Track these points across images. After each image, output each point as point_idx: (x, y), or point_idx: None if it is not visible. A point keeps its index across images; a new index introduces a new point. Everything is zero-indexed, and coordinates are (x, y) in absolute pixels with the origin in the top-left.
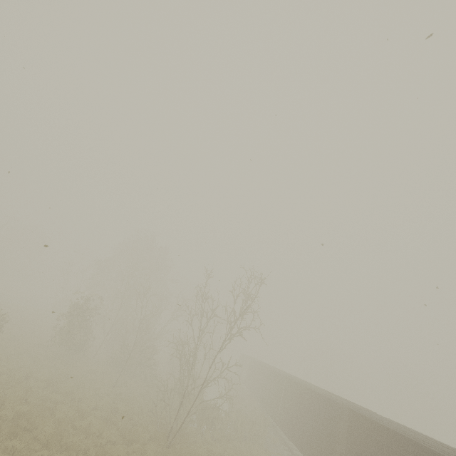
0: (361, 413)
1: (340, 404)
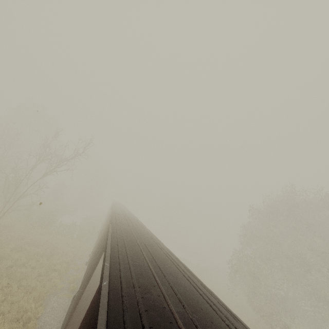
0: (114, 215)
1: (113, 213)
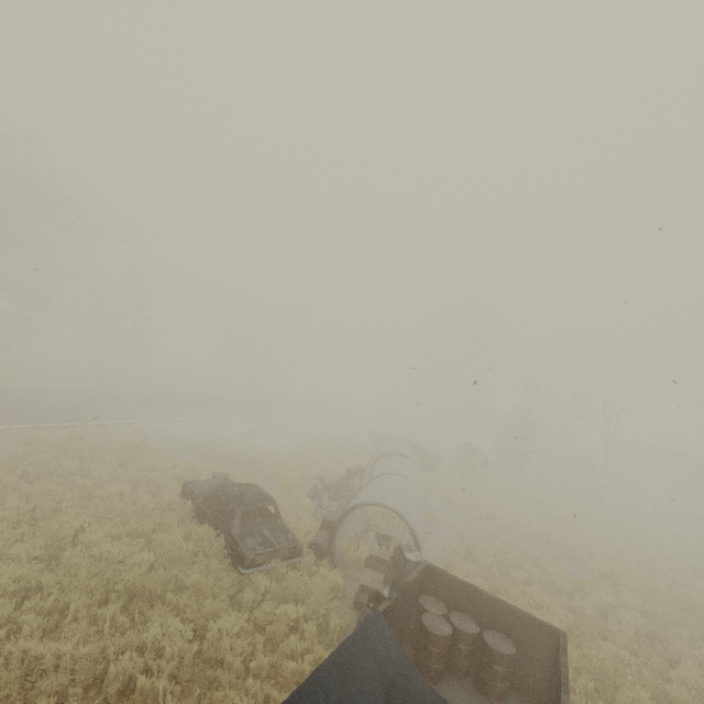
0: None
1: None
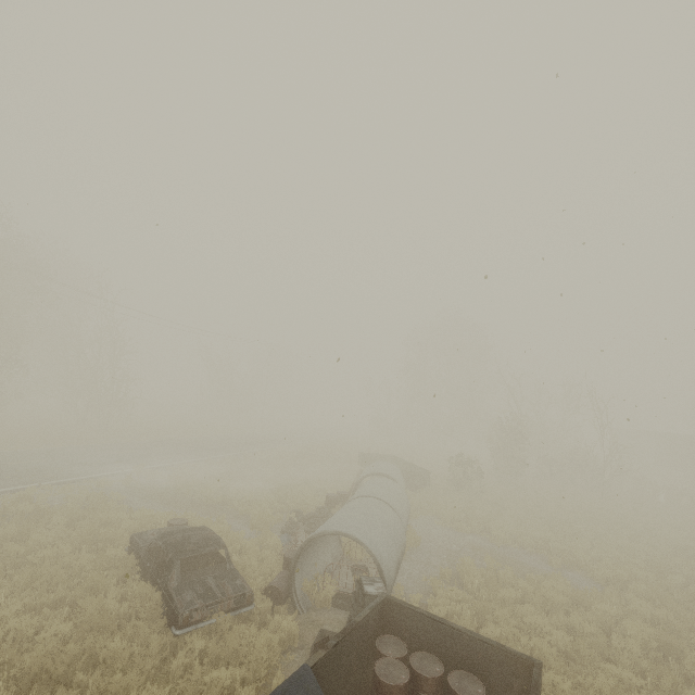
0: None
1: None
